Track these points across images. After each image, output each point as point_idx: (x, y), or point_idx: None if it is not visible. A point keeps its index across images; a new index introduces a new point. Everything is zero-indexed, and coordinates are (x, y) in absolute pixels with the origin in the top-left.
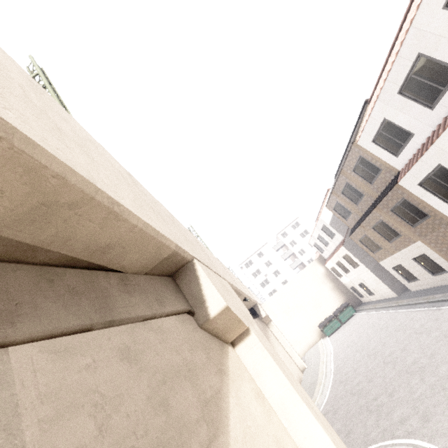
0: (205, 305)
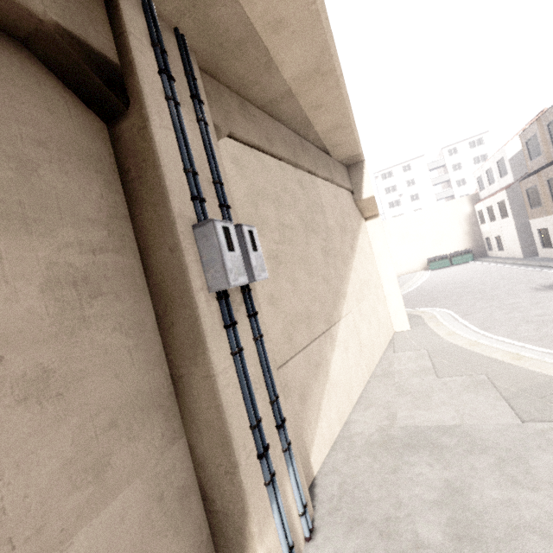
0: (361, 191)
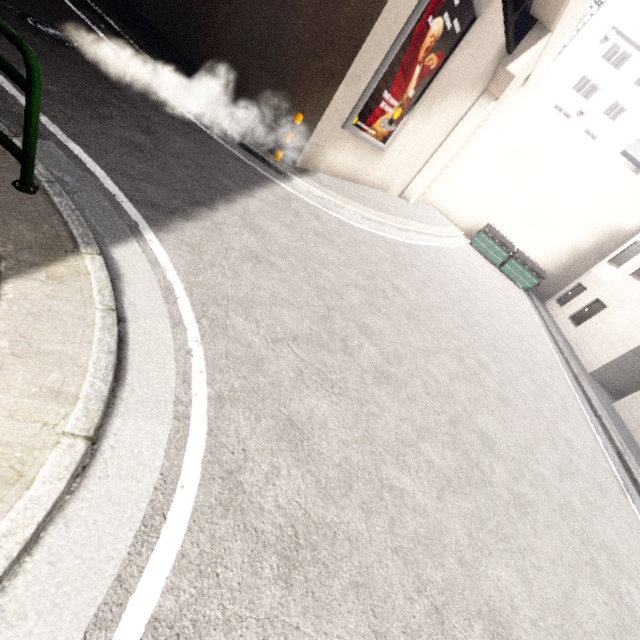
0: None
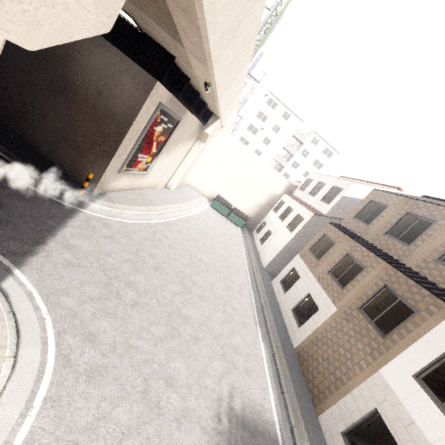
0: None
